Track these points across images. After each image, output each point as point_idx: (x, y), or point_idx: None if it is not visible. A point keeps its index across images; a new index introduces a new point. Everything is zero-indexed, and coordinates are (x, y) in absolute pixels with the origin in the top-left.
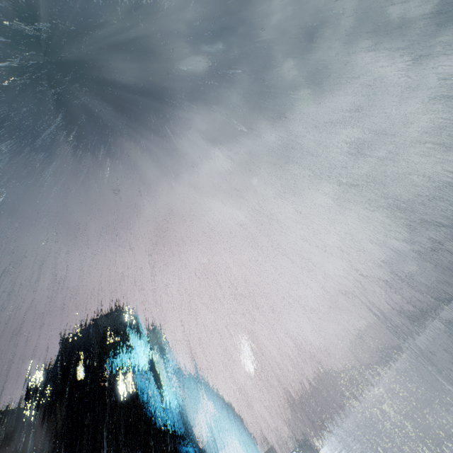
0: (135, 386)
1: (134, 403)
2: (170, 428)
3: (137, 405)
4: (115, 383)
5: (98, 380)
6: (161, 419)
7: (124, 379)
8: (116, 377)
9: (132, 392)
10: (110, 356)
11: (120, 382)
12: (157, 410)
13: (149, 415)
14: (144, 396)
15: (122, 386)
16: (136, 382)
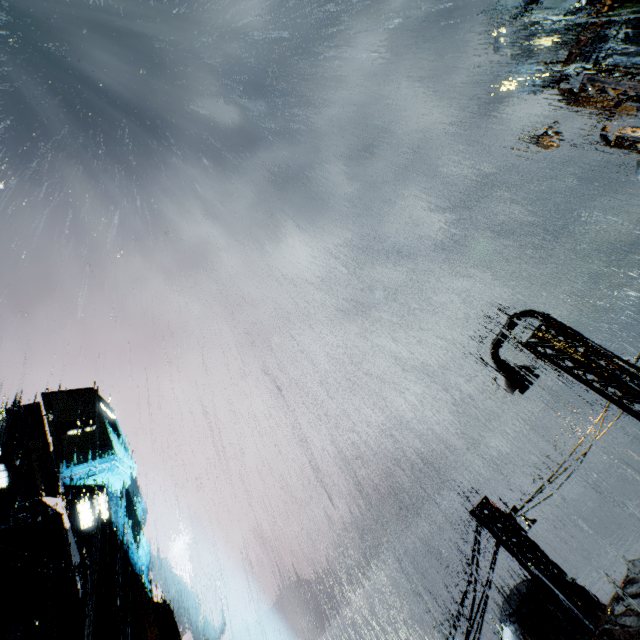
0: (110, 509)
1: (106, 535)
2: (147, 588)
3: (111, 537)
4: (72, 499)
5: (39, 492)
6: (140, 568)
7: (90, 495)
8: (76, 490)
9: (102, 517)
10: (75, 453)
11: (83, 499)
12: (134, 554)
13: (129, 555)
14: (119, 528)
15: (85, 505)
16: (111, 503)
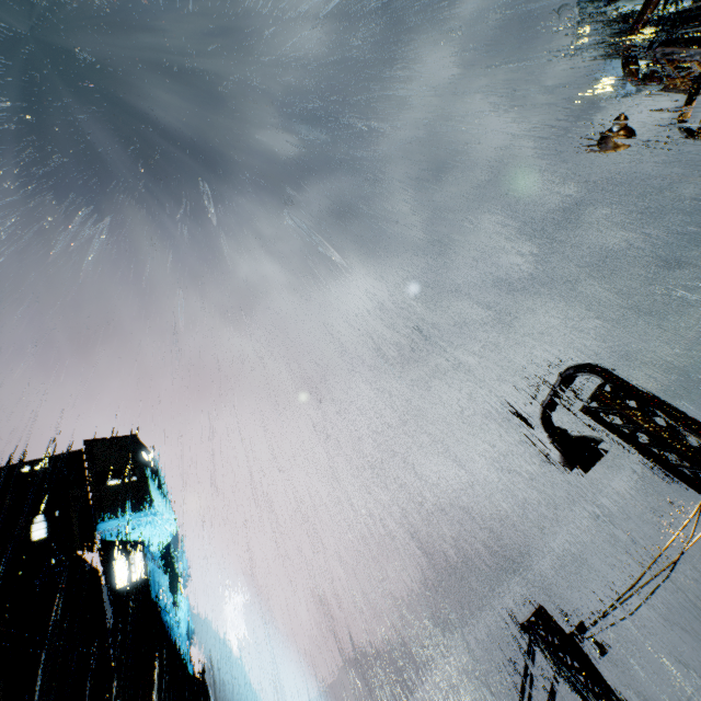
0: (146, 567)
1: (141, 596)
2: (185, 657)
3: (146, 599)
4: (108, 555)
5: (76, 546)
6: (177, 636)
7: (127, 551)
8: (113, 546)
9: (138, 576)
10: (113, 505)
11: (119, 556)
12: (171, 619)
13: (164, 620)
14: (155, 589)
15: (121, 562)
16: (148, 562)
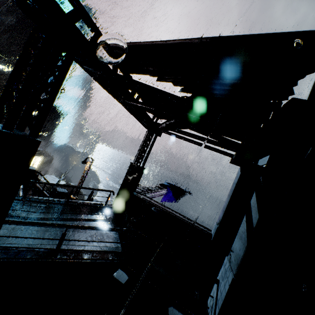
0: None
1: None
2: None
3: None
4: None
5: None
6: None
7: None
8: None
9: None
10: None
11: None
12: None
13: None
14: None
15: None
16: None
